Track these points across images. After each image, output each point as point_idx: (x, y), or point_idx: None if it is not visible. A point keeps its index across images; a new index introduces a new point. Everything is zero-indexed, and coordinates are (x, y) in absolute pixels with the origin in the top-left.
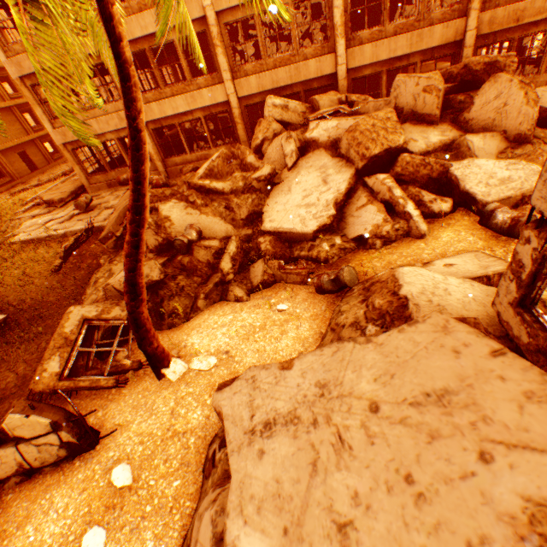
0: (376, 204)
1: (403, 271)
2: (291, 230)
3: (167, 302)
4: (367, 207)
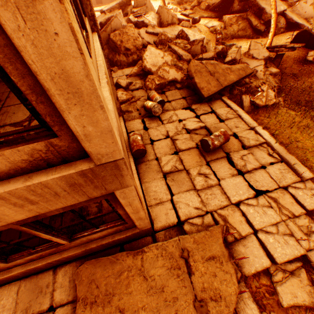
0: (191, 28)
1: (229, 16)
2: (205, 40)
3: None
4: (191, 30)
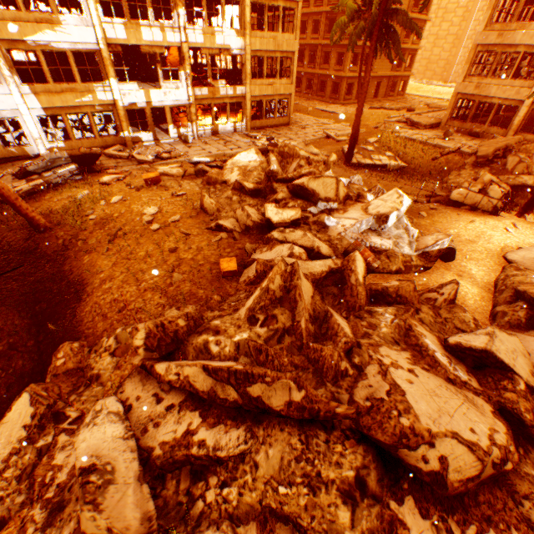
0: None
1: None
2: None
3: (517, 199)
4: None
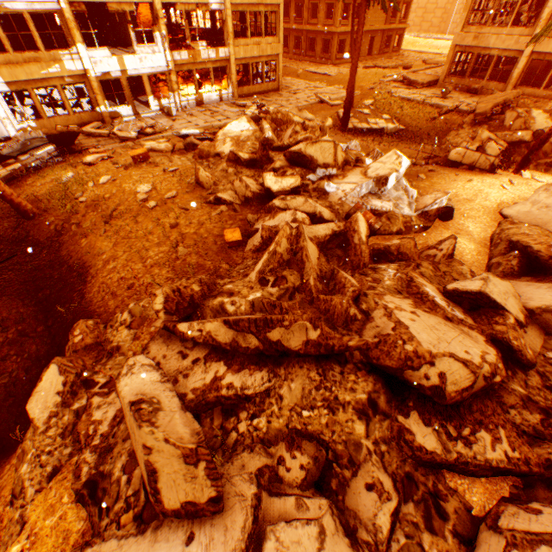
0: None
1: None
2: None
3: (514, 156)
4: None
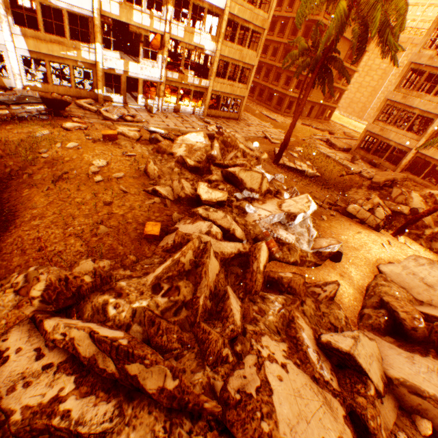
0: None
1: None
2: None
3: (394, 222)
4: None
